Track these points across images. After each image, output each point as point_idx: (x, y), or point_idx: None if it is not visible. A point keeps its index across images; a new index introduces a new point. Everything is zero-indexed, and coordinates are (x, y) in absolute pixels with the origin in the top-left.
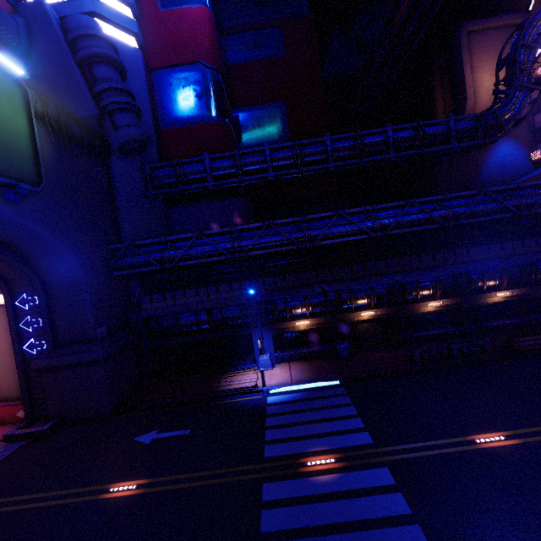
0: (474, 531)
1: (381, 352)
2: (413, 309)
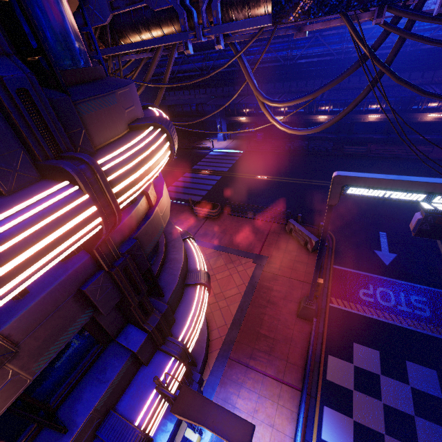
0: (223, 189)
1: (281, 142)
2: (308, 119)
